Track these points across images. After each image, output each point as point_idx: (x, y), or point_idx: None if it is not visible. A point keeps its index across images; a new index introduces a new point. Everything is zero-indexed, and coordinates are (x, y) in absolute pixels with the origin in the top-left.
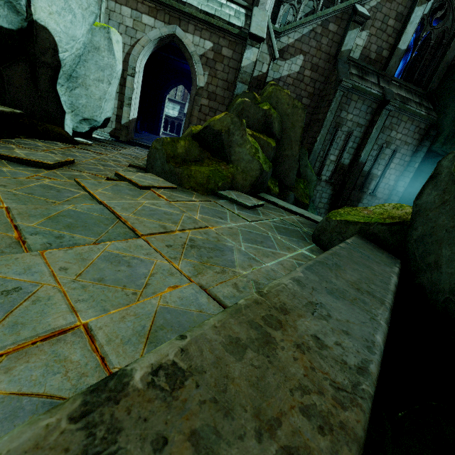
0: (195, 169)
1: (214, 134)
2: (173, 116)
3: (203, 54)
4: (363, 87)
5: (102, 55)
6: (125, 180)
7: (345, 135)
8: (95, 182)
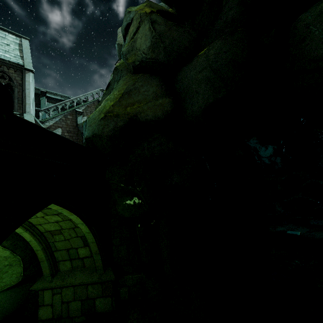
0: None
1: None
2: None
3: None
4: None
5: None
6: None
7: None
8: None
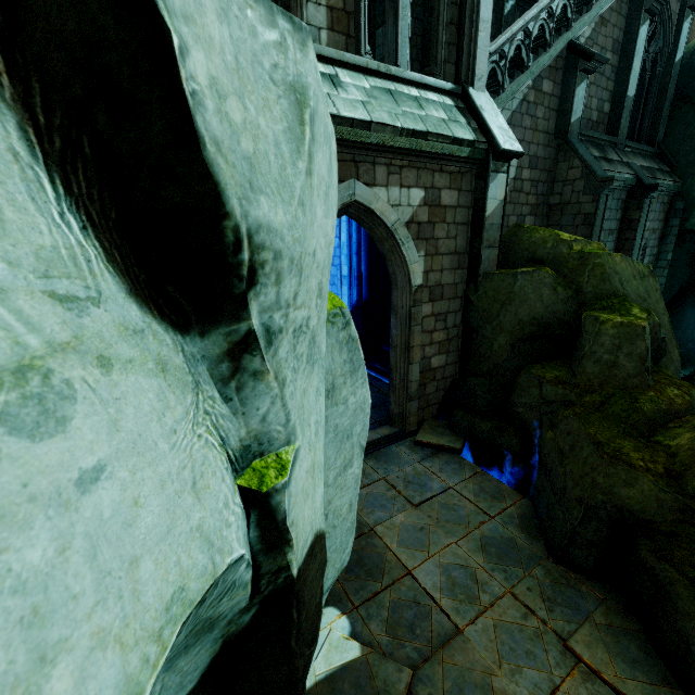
0: None
1: None
2: None
3: (410, 218)
4: (616, 175)
5: (342, 396)
6: None
7: None
8: None
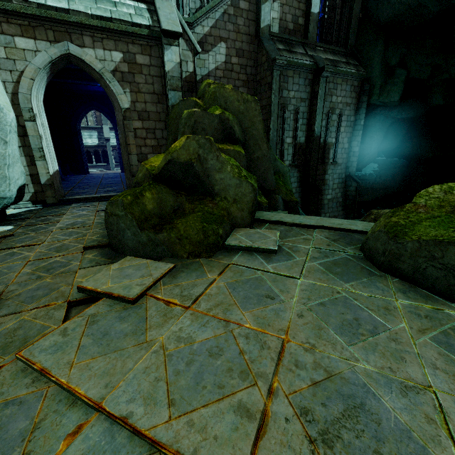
0: (183, 225)
1: (182, 167)
2: (94, 145)
3: (115, 69)
4: (295, 61)
5: None
6: (100, 295)
7: (293, 114)
8: (56, 338)
